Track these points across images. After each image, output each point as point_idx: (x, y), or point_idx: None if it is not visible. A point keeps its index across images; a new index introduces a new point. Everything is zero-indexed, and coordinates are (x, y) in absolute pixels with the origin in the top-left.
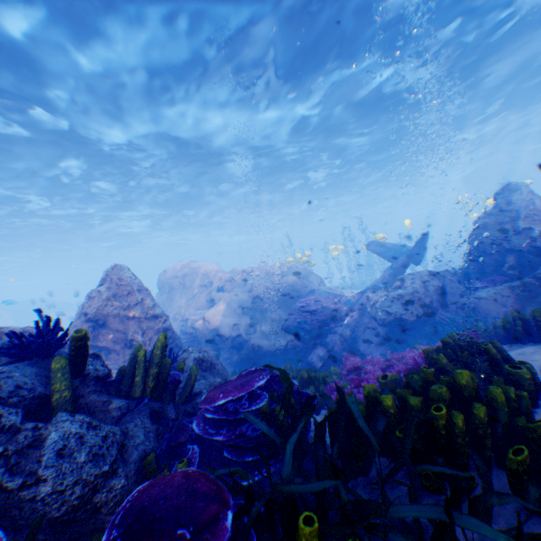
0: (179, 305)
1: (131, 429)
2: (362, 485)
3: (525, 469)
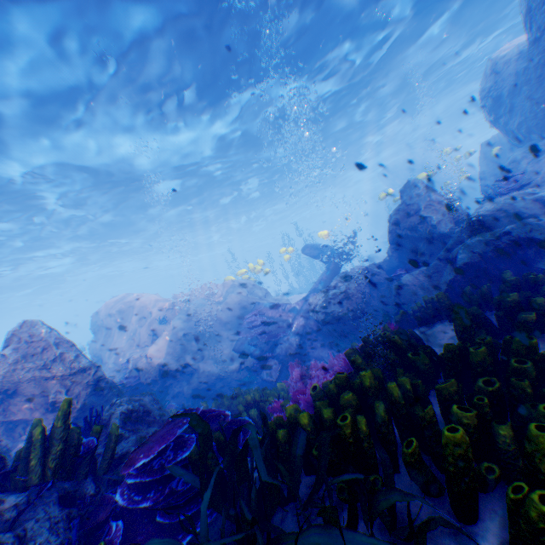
0: (119, 346)
1: (29, 529)
2: (291, 513)
3: (417, 459)
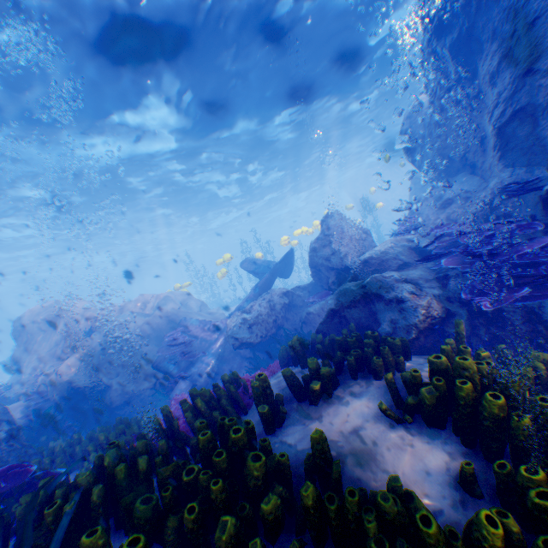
0: (39, 355)
1: None
2: None
3: None
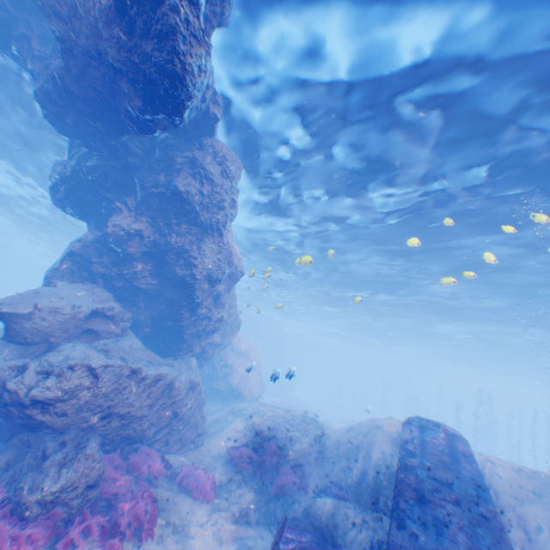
0: None
1: None
2: None
3: None
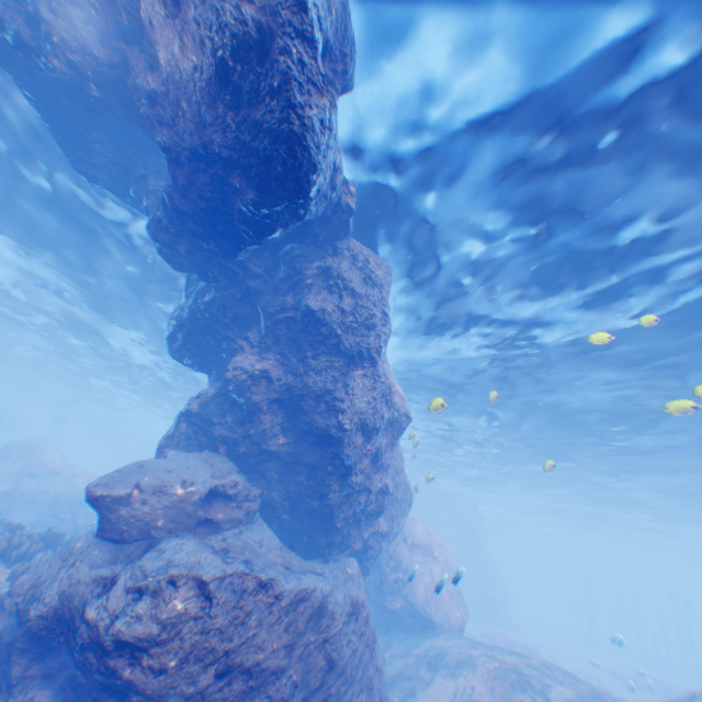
0: None
1: None
2: None
3: None
